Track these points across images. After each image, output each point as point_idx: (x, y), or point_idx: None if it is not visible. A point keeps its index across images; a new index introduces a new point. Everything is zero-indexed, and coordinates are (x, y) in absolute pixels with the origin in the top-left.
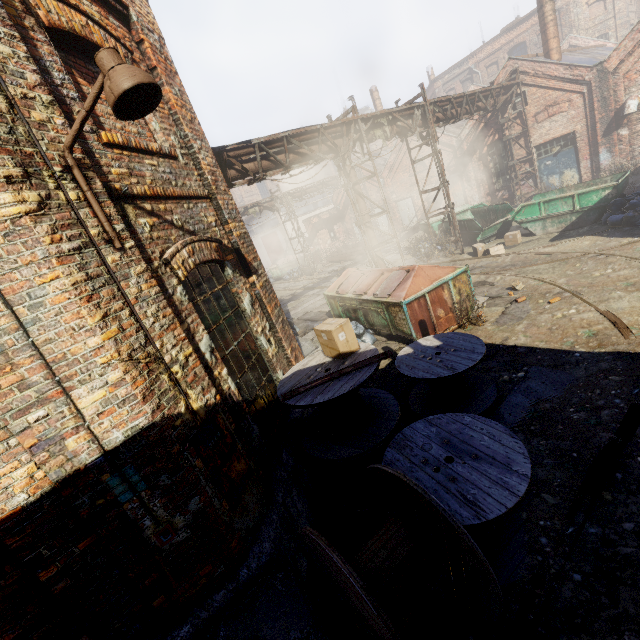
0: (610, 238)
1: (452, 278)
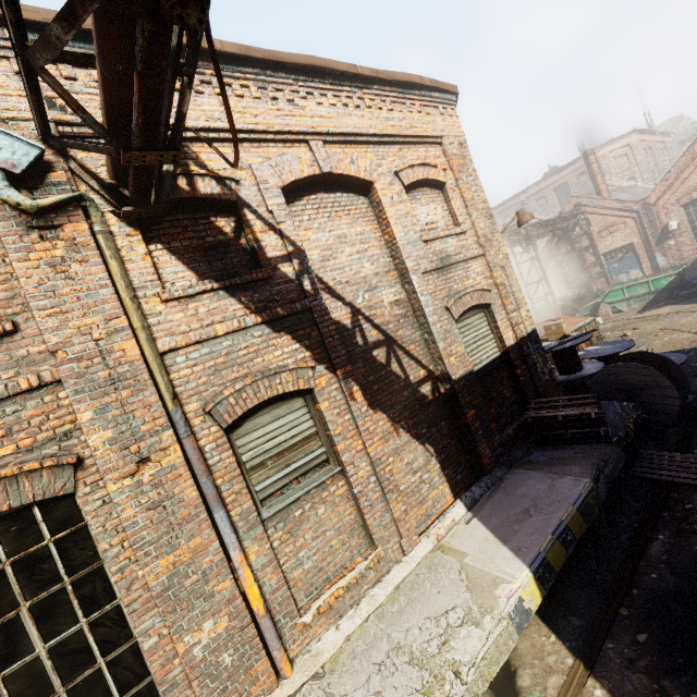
0: (683, 305)
1: (586, 323)
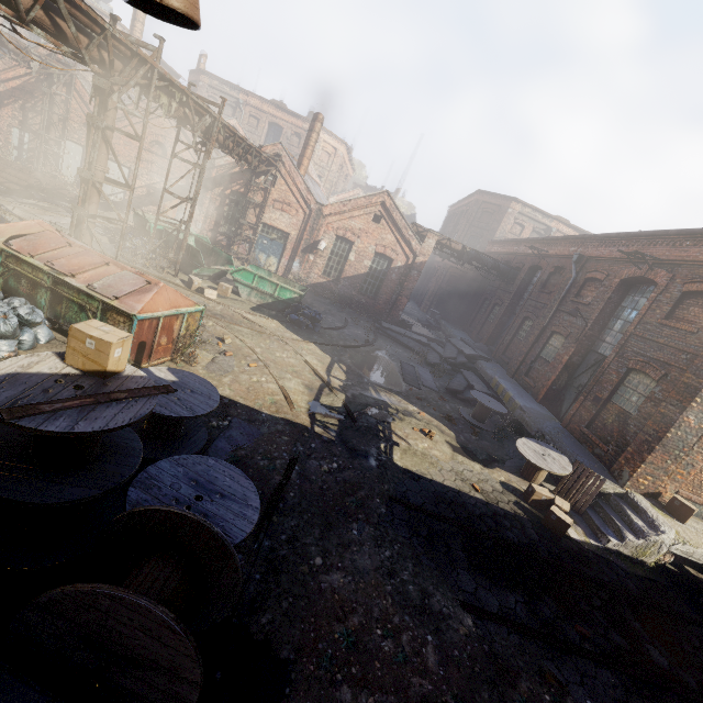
0: (287, 329)
1: (190, 312)
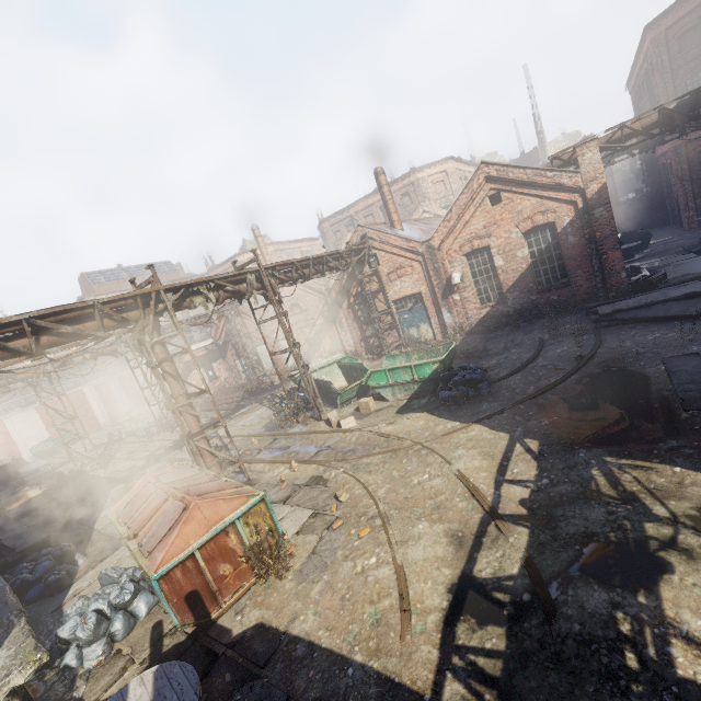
0: (440, 418)
1: (242, 514)
